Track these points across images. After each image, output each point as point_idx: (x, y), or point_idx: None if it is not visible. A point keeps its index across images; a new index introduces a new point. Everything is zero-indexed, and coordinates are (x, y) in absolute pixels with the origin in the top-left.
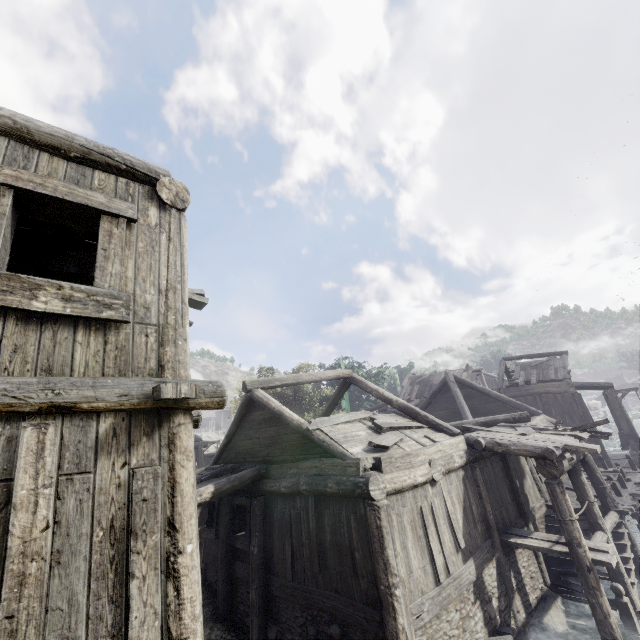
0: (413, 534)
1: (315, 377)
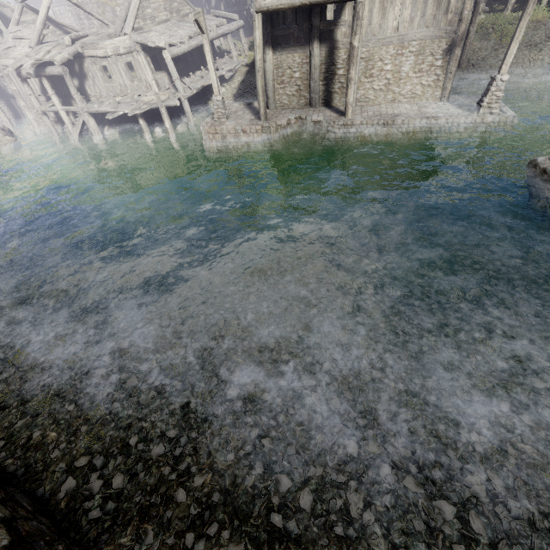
0: (19, 81)
1: None
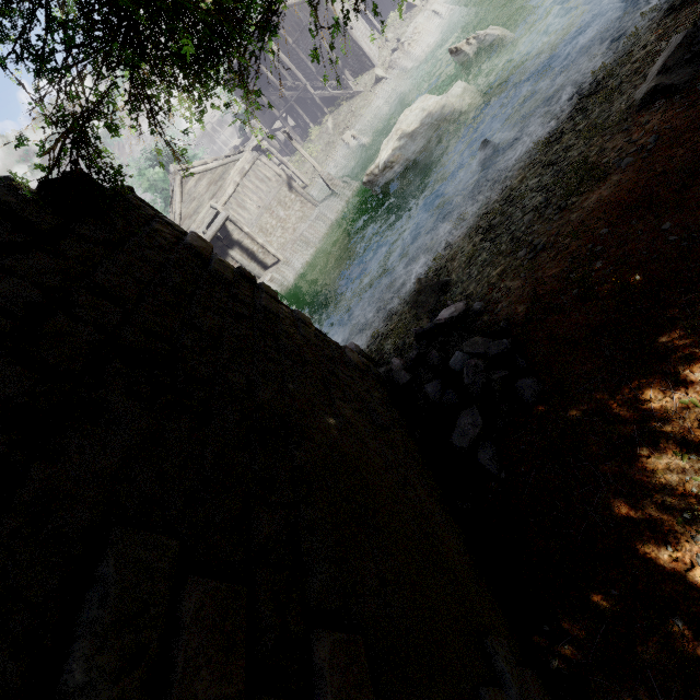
0: None
1: None
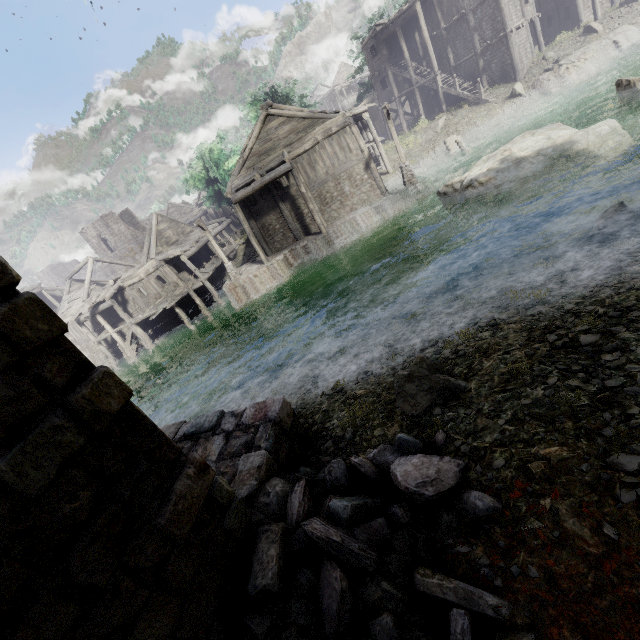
0: (75, 331)
1: (79, 268)
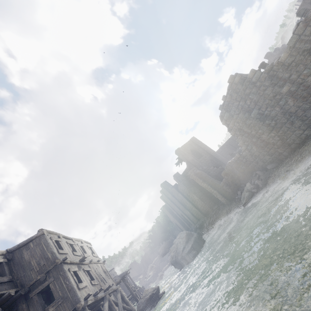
0: None
1: None
